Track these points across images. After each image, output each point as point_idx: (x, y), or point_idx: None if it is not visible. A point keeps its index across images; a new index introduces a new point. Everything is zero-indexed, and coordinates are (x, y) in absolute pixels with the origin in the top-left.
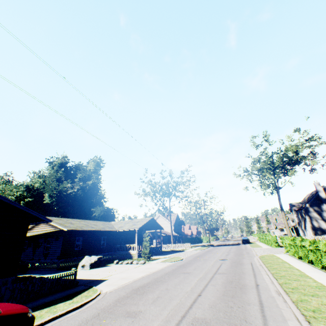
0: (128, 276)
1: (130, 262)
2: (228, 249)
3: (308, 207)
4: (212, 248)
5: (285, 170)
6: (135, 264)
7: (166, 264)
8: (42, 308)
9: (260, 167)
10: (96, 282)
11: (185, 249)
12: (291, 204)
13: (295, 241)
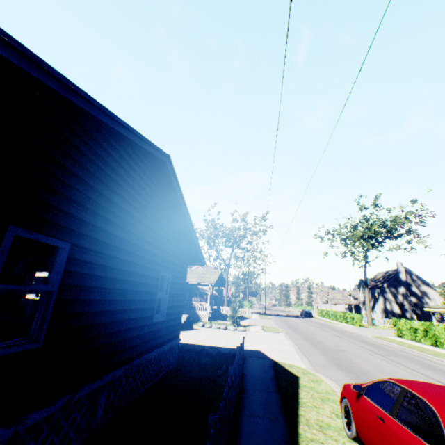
0: (279, 349)
1: (224, 326)
2: (307, 323)
3: (385, 287)
4: (277, 318)
5: (376, 242)
6: (233, 330)
7: (282, 335)
8: (294, 387)
9: (352, 233)
10: (252, 353)
11: (243, 315)
12: (362, 280)
13: (433, 327)
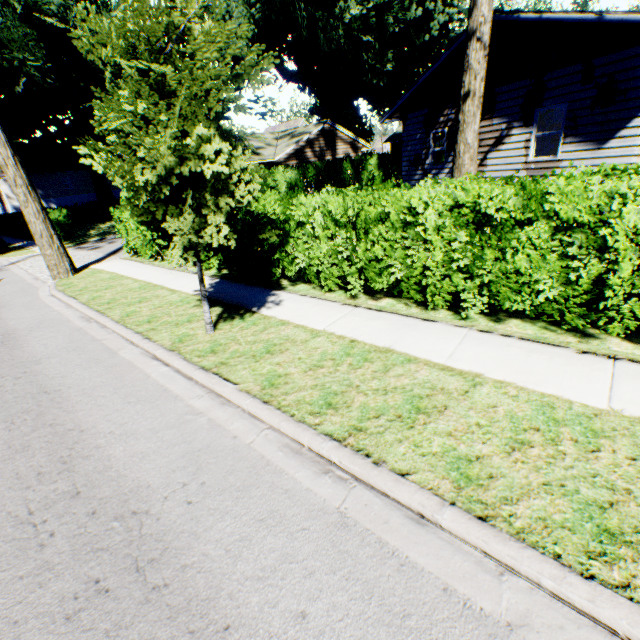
0: None
1: None
2: None
3: None
4: None
5: None
6: None
7: None
8: None
9: None
10: None
11: None
12: None
13: None
